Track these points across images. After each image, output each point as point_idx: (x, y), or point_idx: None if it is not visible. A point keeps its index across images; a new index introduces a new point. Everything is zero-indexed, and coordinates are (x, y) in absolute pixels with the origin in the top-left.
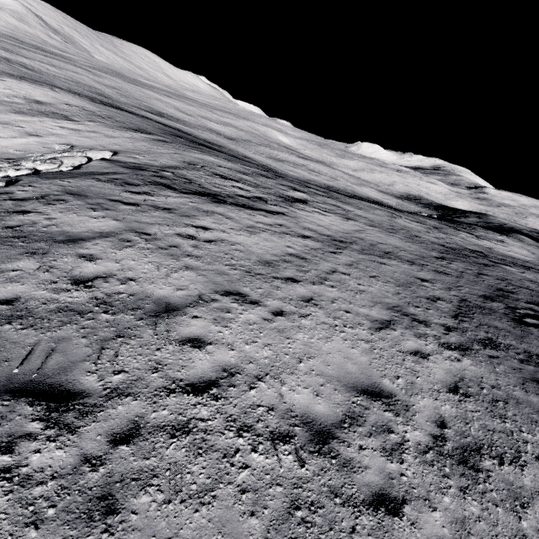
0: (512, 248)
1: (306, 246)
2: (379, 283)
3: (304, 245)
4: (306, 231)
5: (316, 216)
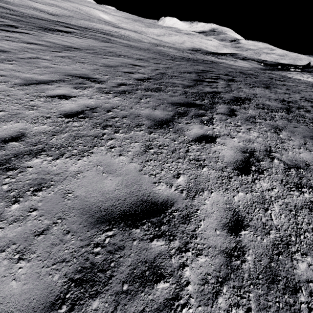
0: (239, 63)
1: (23, 47)
2: (82, 65)
3: (21, 46)
4: (40, 41)
5: (69, 38)
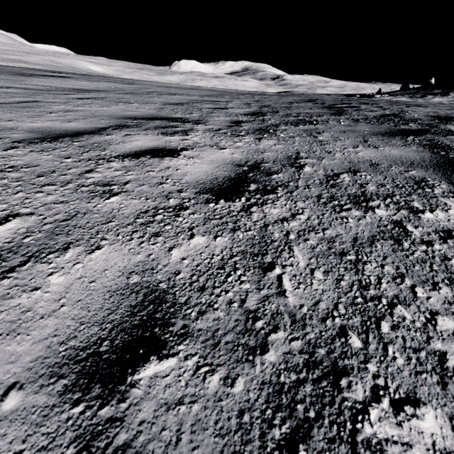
0: None
1: None
2: (130, 104)
3: None
4: (24, 85)
5: (71, 81)
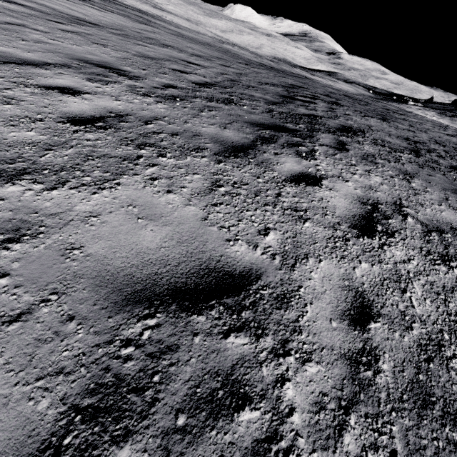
0: (341, 85)
1: None
2: (102, 48)
3: None
4: (29, 2)
5: (81, 6)
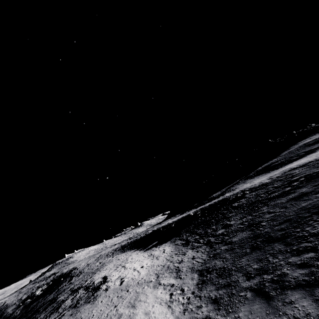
0: None
1: None
2: None
3: None
4: None
5: None
